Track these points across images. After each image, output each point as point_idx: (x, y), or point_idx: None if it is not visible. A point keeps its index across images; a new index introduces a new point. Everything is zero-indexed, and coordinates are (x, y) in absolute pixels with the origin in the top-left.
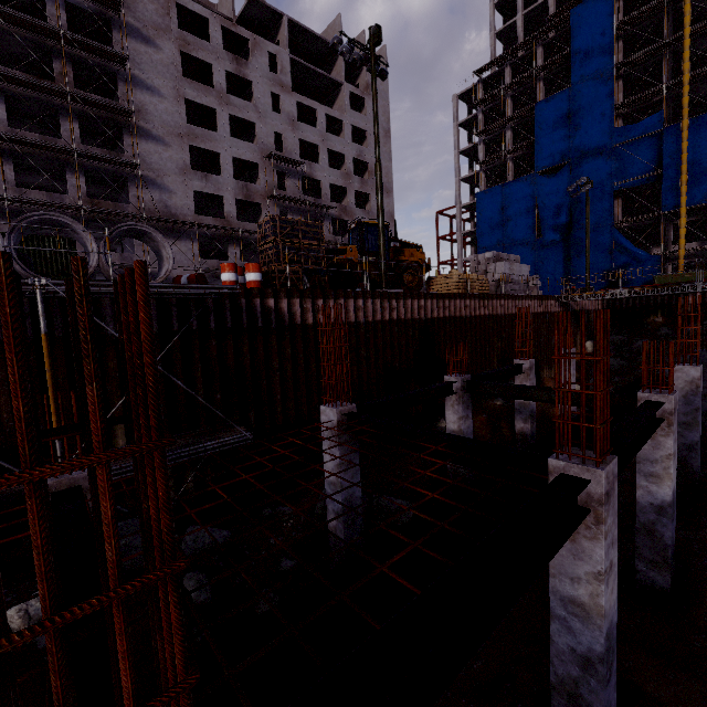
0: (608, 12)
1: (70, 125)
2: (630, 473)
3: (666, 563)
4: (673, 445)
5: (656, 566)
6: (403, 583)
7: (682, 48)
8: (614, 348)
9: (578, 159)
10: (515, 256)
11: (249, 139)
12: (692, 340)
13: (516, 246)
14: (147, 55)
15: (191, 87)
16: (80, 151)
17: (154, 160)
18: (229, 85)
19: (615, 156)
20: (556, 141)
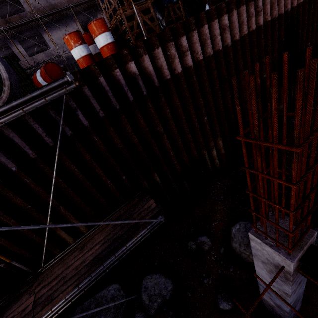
0: None
1: None
2: None
3: None
4: None
5: None
6: None
7: None
8: None
9: None
10: None
11: None
12: None
13: None
14: None
15: None
16: None
17: None
18: None
19: None
20: None
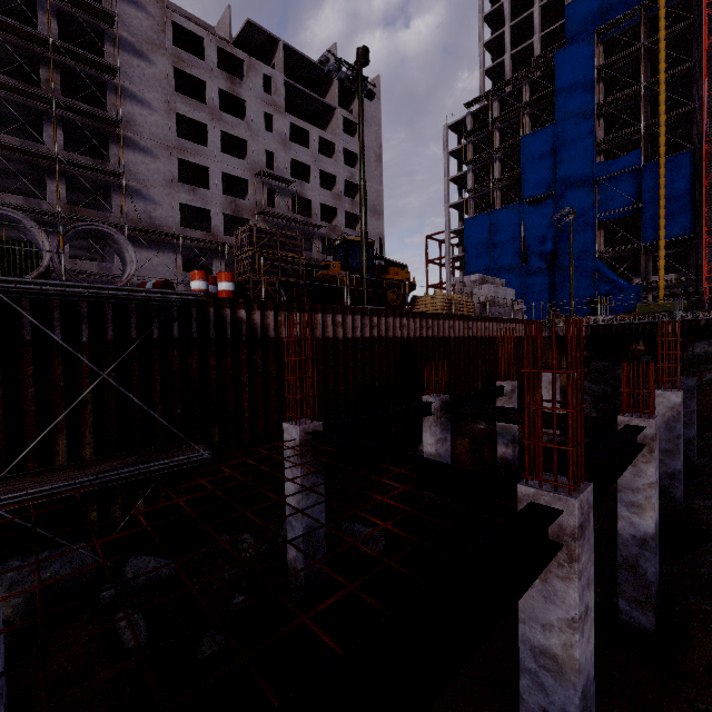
0: (589, 56)
1: (53, 131)
2: (613, 502)
3: (650, 602)
4: (655, 473)
5: (640, 605)
6: (325, 640)
7: (658, 92)
8: (598, 374)
9: (562, 190)
10: (500, 280)
11: (240, 156)
12: (672, 365)
13: (503, 272)
14: (139, 69)
15: (183, 102)
16: (61, 158)
17: (140, 171)
18: (222, 103)
19: (598, 189)
20: (541, 173)
